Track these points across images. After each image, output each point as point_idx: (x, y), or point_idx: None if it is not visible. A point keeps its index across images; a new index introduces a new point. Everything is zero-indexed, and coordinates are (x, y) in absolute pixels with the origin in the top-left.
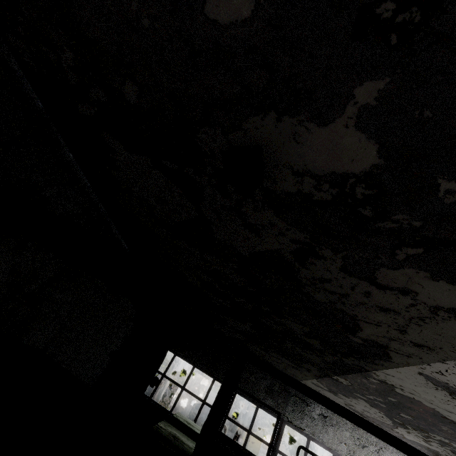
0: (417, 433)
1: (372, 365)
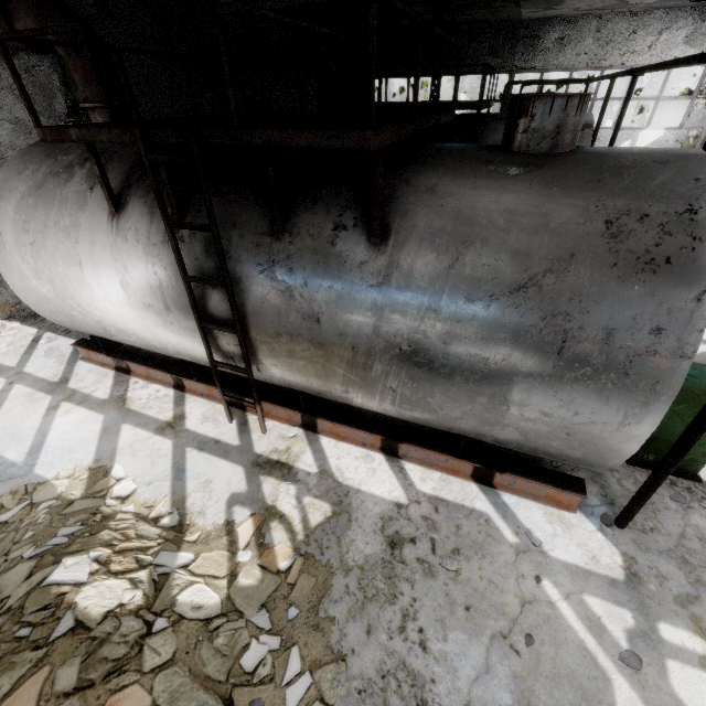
0: None
1: None
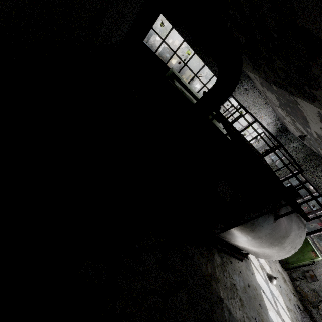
0: (286, 113)
1: (300, 97)
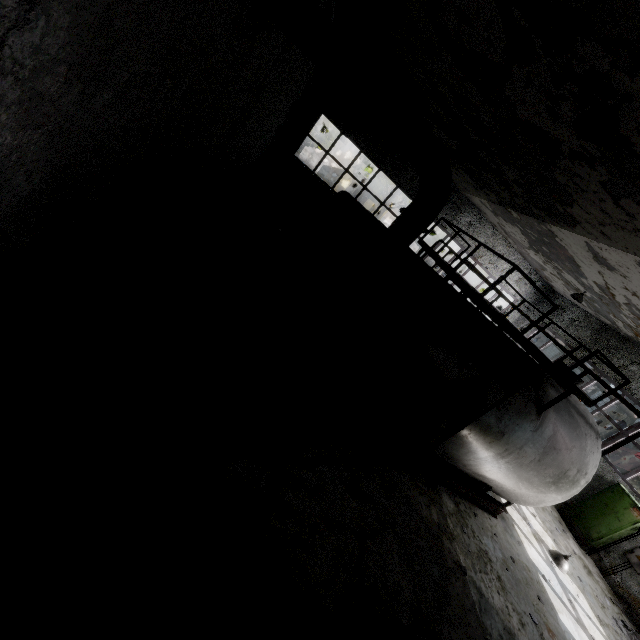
0: (543, 258)
1: (553, 223)
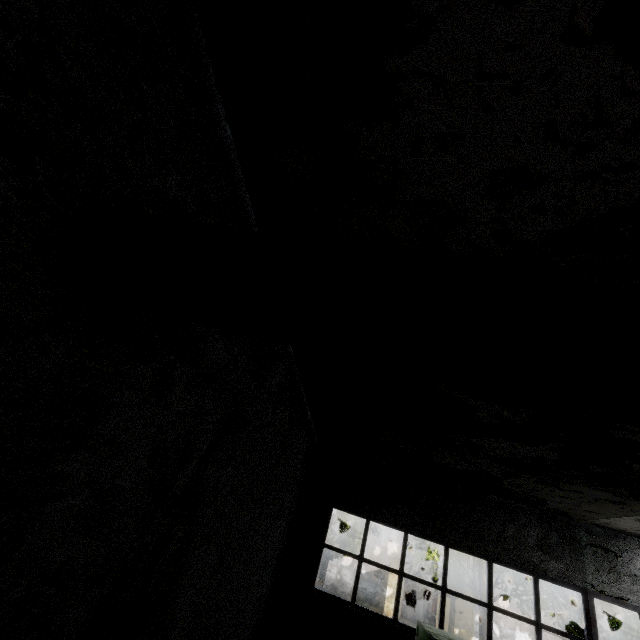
0: None
1: None
